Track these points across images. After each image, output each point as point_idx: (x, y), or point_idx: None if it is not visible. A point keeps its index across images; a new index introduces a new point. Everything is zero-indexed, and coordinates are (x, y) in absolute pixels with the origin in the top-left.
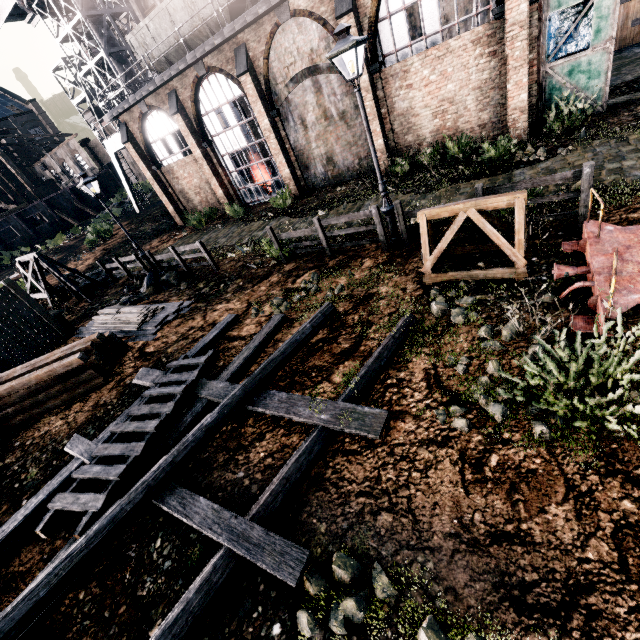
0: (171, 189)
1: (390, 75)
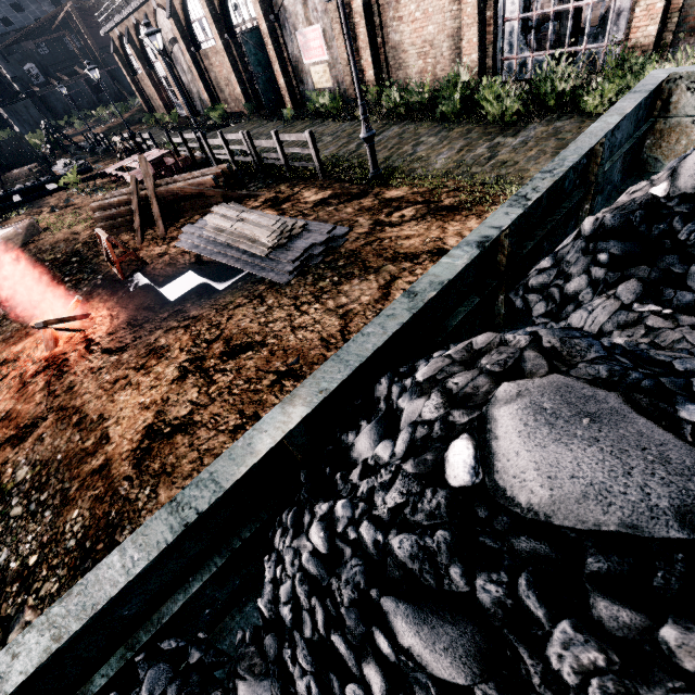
0: (144, 92)
1: (204, 55)
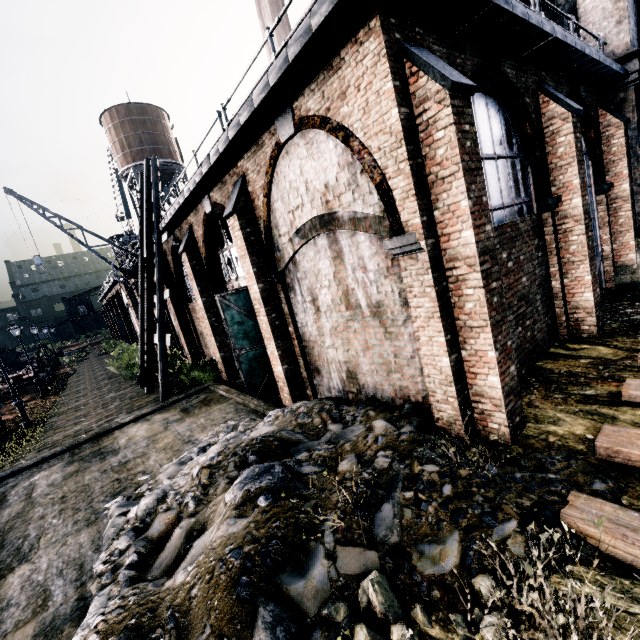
0: None
1: None
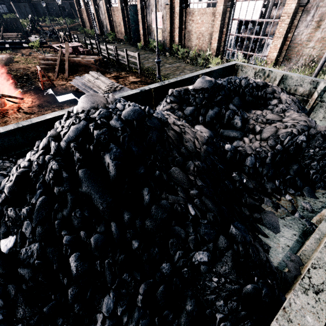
0: (82, 17)
1: (112, 9)
